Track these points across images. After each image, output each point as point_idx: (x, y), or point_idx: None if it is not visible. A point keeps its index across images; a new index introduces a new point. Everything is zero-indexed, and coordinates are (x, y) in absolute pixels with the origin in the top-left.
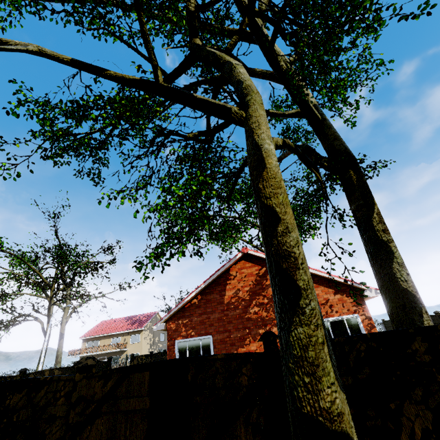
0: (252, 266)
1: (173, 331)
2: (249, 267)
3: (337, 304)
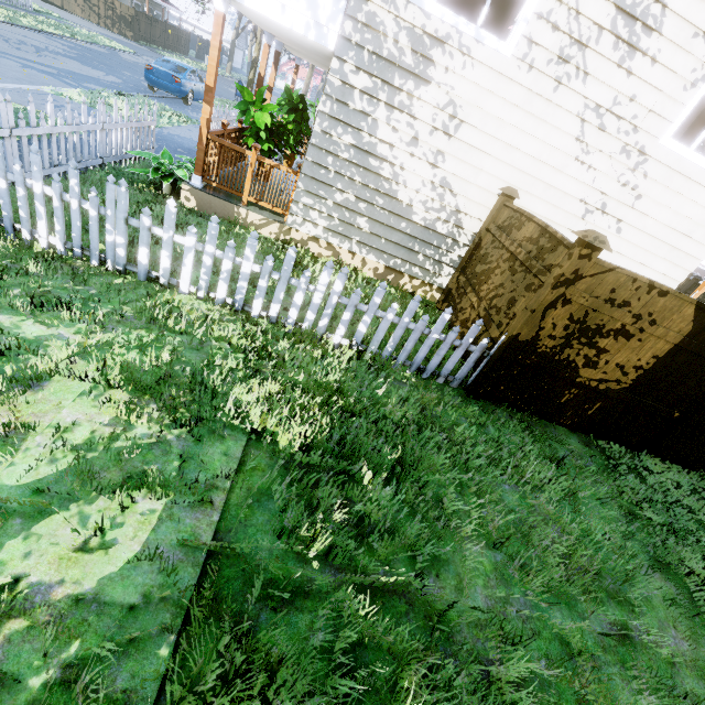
0: None
1: None
2: None
3: None
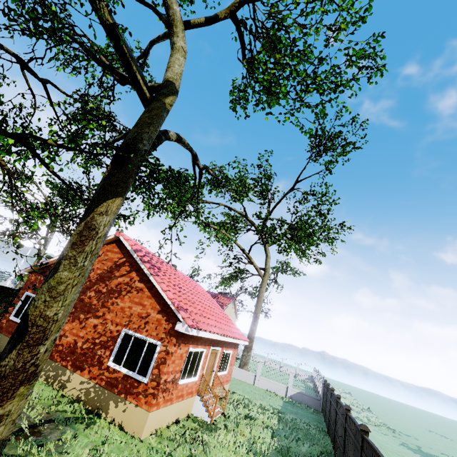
0: (118, 252)
1: (31, 282)
2: (115, 252)
3: (153, 324)
